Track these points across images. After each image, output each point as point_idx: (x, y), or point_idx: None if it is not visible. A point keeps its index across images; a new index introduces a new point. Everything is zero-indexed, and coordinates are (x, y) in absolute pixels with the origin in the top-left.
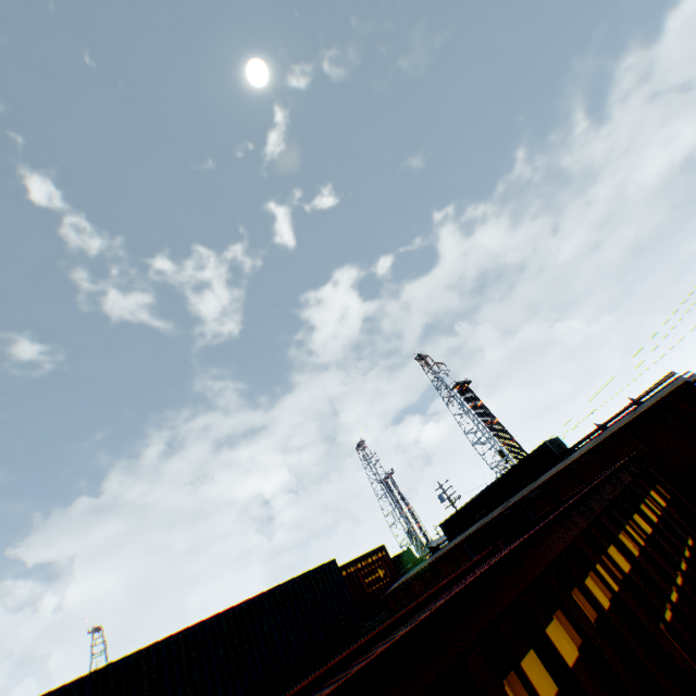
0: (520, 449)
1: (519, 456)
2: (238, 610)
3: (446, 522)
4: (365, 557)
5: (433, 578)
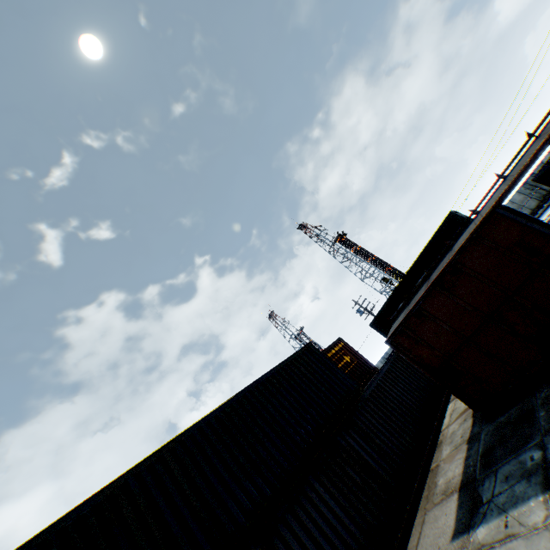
0: (398, 272)
1: (400, 276)
2: (229, 408)
3: (375, 320)
4: (329, 350)
5: (456, 279)
